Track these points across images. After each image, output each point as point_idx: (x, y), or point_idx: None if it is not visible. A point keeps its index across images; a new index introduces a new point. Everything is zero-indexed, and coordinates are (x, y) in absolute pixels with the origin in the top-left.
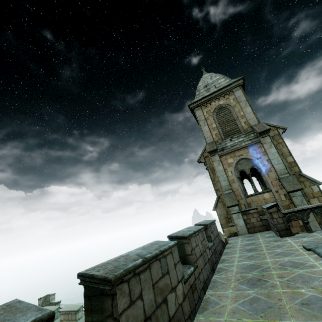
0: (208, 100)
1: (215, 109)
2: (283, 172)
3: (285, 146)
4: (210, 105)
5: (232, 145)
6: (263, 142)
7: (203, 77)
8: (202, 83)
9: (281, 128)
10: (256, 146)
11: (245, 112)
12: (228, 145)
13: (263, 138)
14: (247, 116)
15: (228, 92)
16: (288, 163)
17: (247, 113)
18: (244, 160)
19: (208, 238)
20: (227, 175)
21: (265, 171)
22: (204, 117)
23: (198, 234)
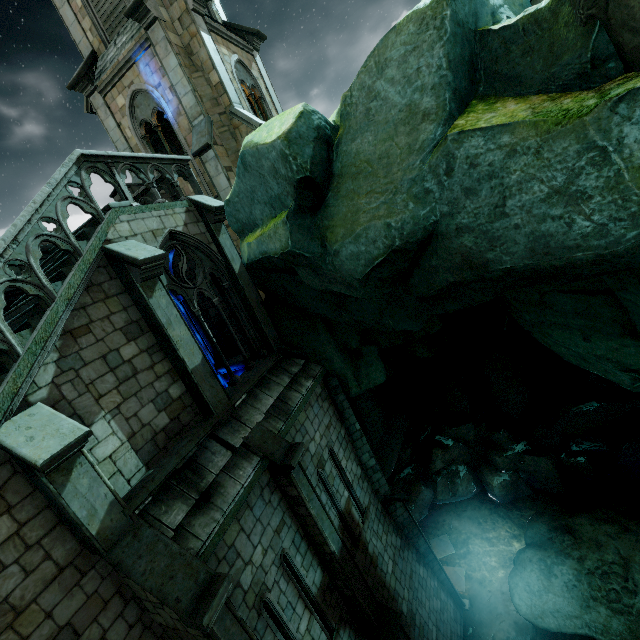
0: None
1: None
2: (195, 112)
3: (202, 43)
4: None
5: (112, 59)
6: (154, 41)
7: None
8: None
9: None
10: (147, 53)
11: None
12: (108, 59)
13: (151, 28)
14: None
15: None
16: (213, 89)
17: None
18: (141, 96)
19: None
20: (125, 138)
21: (172, 117)
22: None
23: None
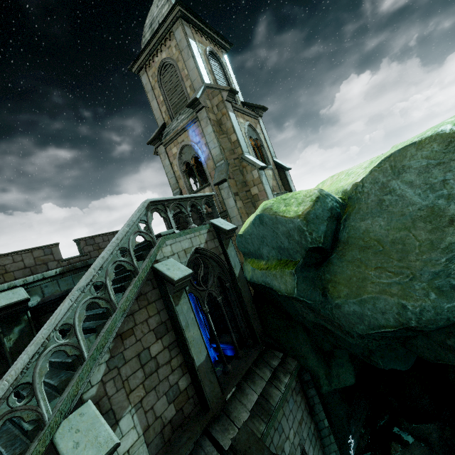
0: (149, 56)
1: (159, 70)
2: (219, 158)
3: (229, 118)
4: (154, 64)
5: (174, 128)
6: (200, 118)
7: (153, 3)
8: (148, 19)
9: (224, 89)
10: (195, 125)
11: (188, 69)
12: (172, 128)
13: (199, 111)
14: (191, 76)
15: (168, 35)
16: (232, 144)
17: (190, 70)
18: (187, 148)
19: (82, 250)
20: (173, 171)
21: (204, 160)
22: (150, 86)
23: (32, 252)
